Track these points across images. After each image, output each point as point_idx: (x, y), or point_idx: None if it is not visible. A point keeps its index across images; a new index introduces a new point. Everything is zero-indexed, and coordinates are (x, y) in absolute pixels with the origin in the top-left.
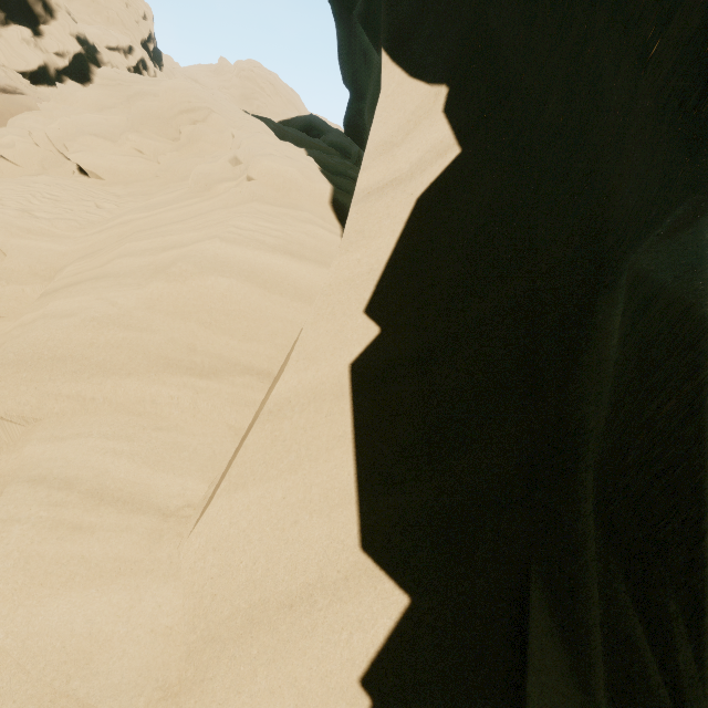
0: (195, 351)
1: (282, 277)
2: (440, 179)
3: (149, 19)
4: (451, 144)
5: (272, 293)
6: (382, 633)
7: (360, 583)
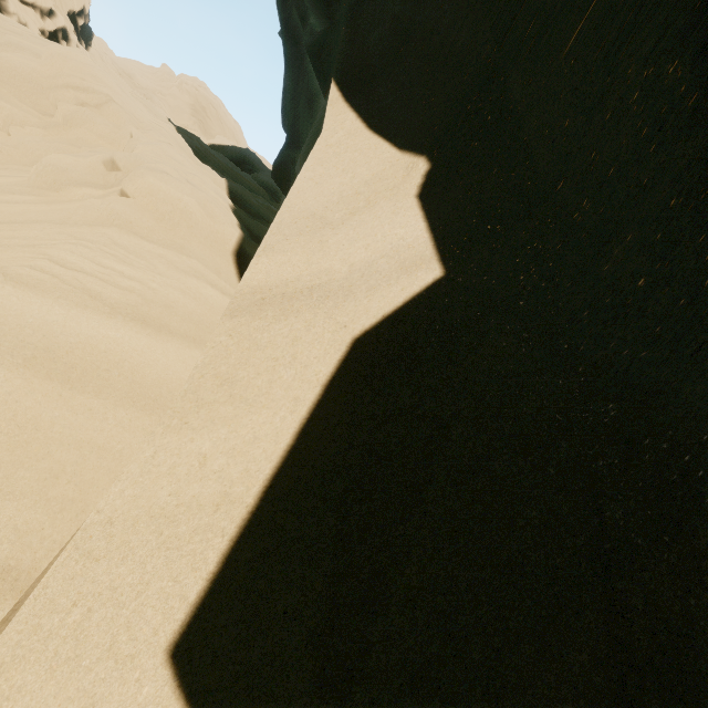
0: None
1: (112, 360)
2: (403, 315)
3: None
4: (428, 255)
5: (79, 391)
6: None
7: None
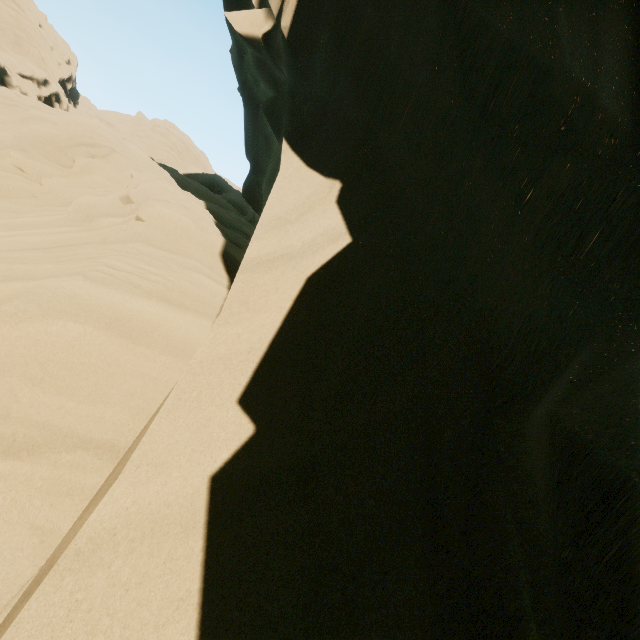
0: (6, 418)
1: (154, 326)
2: (332, 263)
3: (73, 65)
4: (343, 232)
5: (137, 344)
6: None
7: None
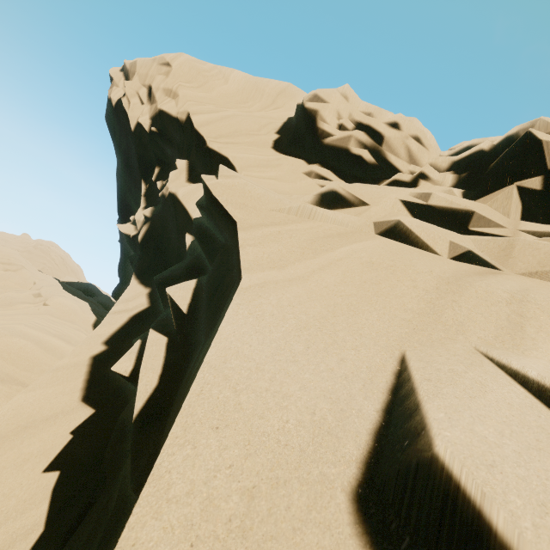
0: None
1: (56, 348)
2: (141, 312)
3: None
4: (147, 303)
5: (48, 353)
6: (83, 420)
7: (78, 409)
